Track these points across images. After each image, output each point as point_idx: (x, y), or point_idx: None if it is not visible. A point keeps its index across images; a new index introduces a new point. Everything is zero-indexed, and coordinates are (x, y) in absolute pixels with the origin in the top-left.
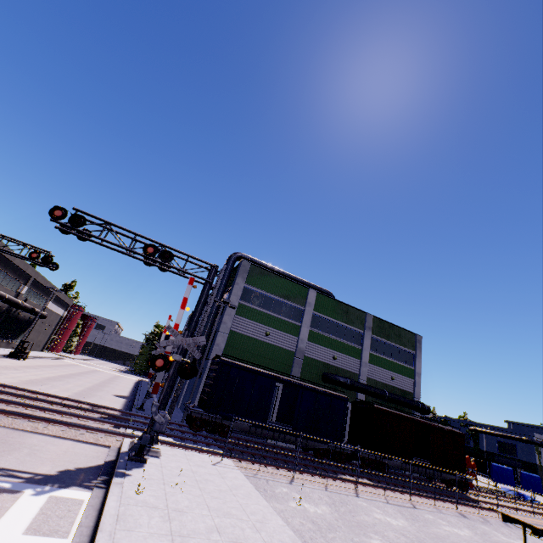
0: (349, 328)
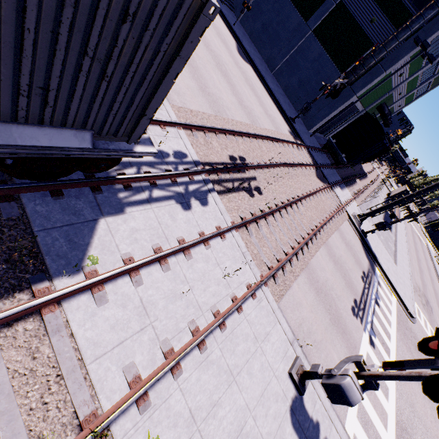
0: (434, 71)
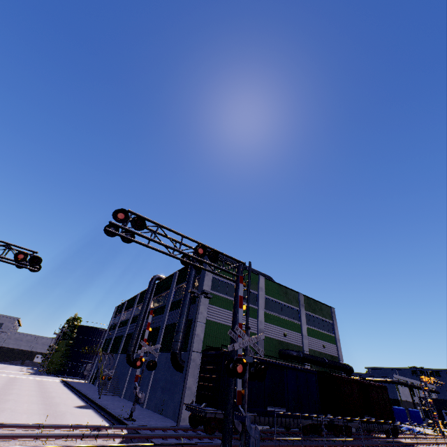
0: (290, 307)
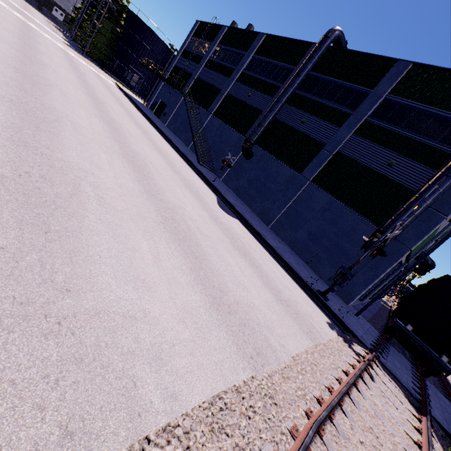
0: None
